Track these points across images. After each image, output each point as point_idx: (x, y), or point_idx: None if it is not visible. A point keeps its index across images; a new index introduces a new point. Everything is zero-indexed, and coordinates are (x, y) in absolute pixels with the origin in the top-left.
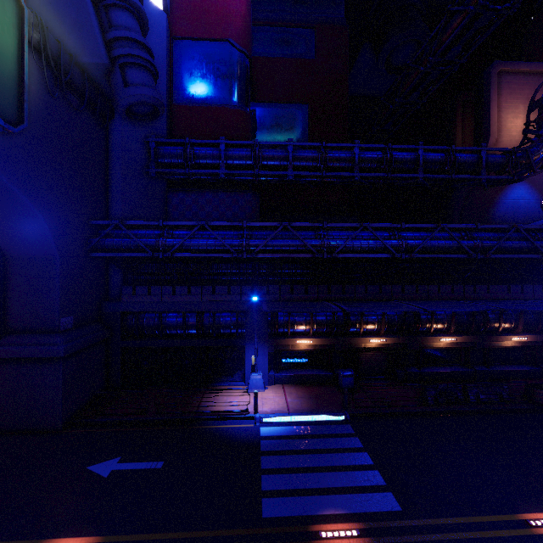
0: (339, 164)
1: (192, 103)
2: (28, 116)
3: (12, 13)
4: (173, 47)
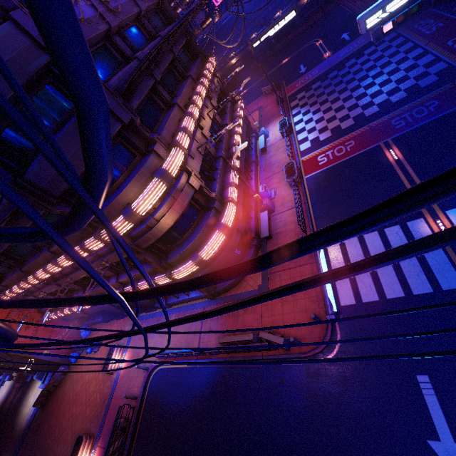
0: None
1: None
2: None
3: None
4: None
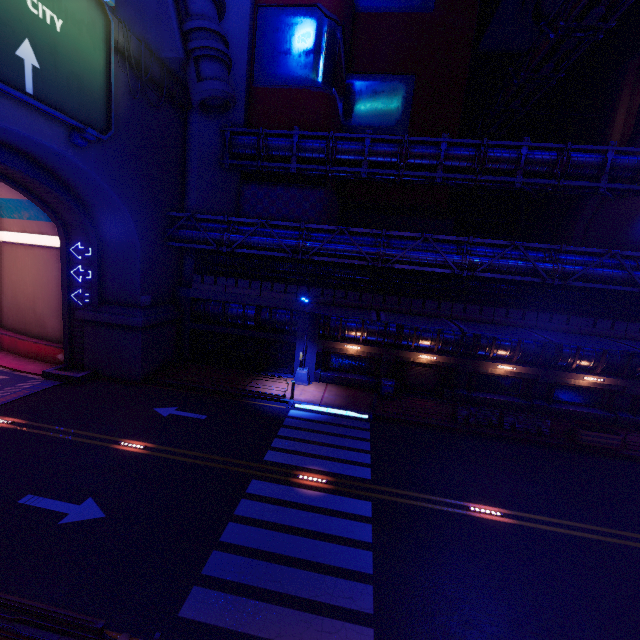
0: (422, 161)
1: (272, 84)
2: (115, 120)
3: (101, 29)
4: (257, 17)
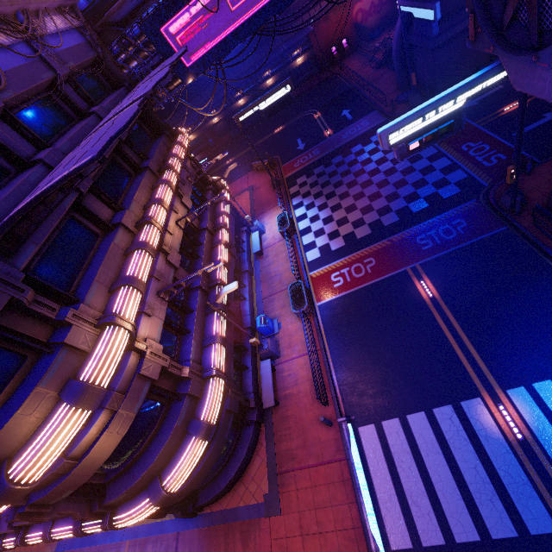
0: None
1: None
2: None
3: None
4: None
